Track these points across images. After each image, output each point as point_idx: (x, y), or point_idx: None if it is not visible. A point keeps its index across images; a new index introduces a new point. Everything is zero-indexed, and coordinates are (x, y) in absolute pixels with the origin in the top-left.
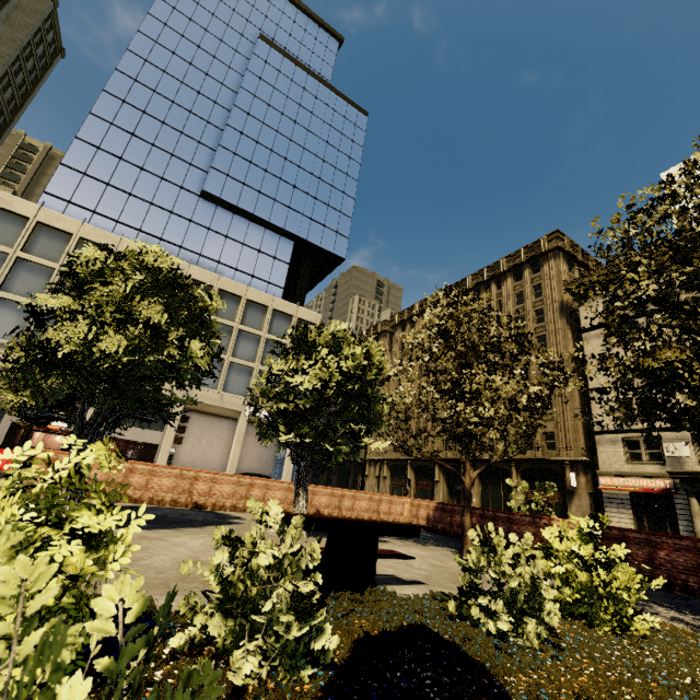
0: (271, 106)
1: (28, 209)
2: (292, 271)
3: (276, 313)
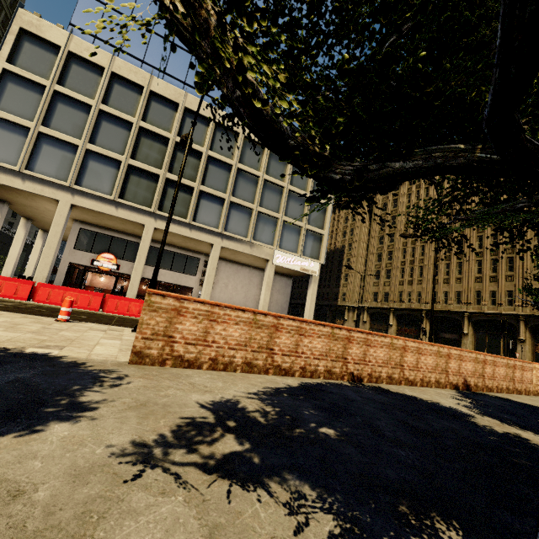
0: None
1: (58, 36)
2: None
3: None
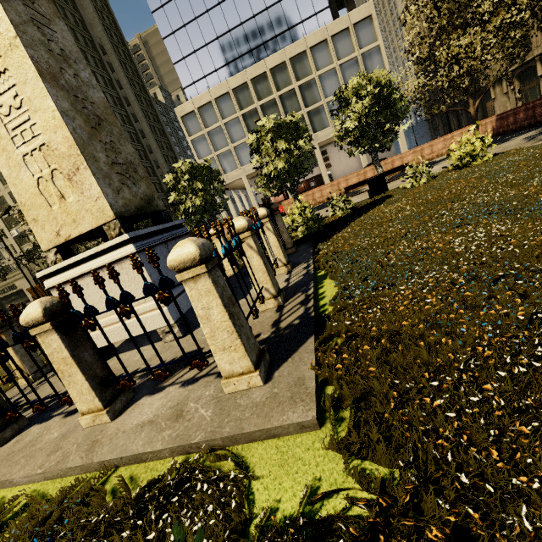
0: None
1: (190, 106)
2: None
3: (334, 38)
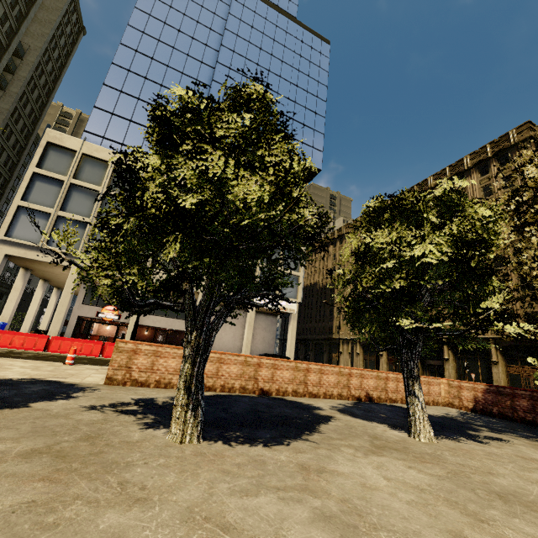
0: (251, 43)
1: (75, 144)
2: None
3: None
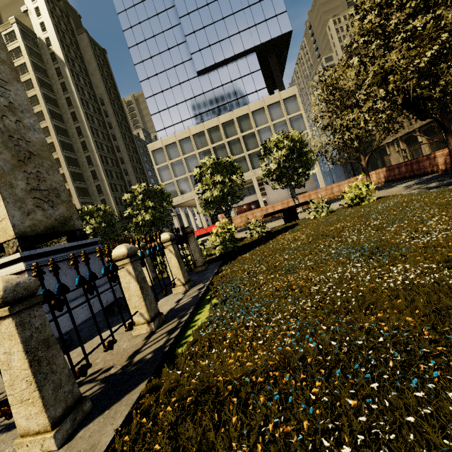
0: None
1: (159, 144)
2: (266, 67)
3: (269, 107)
